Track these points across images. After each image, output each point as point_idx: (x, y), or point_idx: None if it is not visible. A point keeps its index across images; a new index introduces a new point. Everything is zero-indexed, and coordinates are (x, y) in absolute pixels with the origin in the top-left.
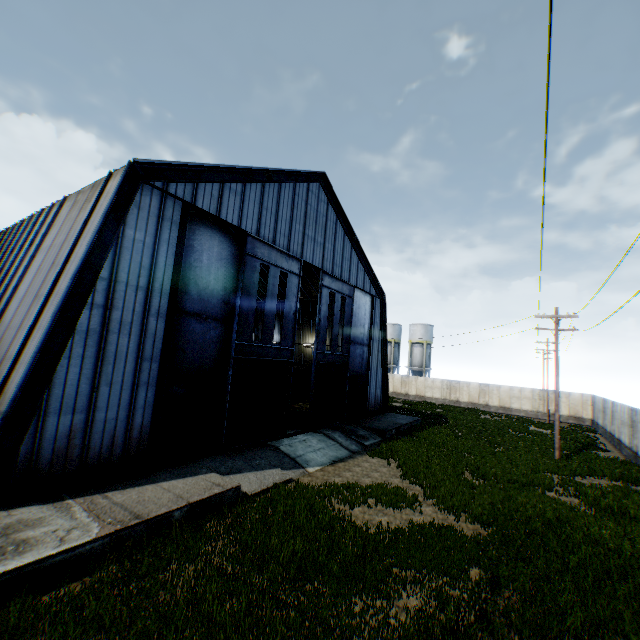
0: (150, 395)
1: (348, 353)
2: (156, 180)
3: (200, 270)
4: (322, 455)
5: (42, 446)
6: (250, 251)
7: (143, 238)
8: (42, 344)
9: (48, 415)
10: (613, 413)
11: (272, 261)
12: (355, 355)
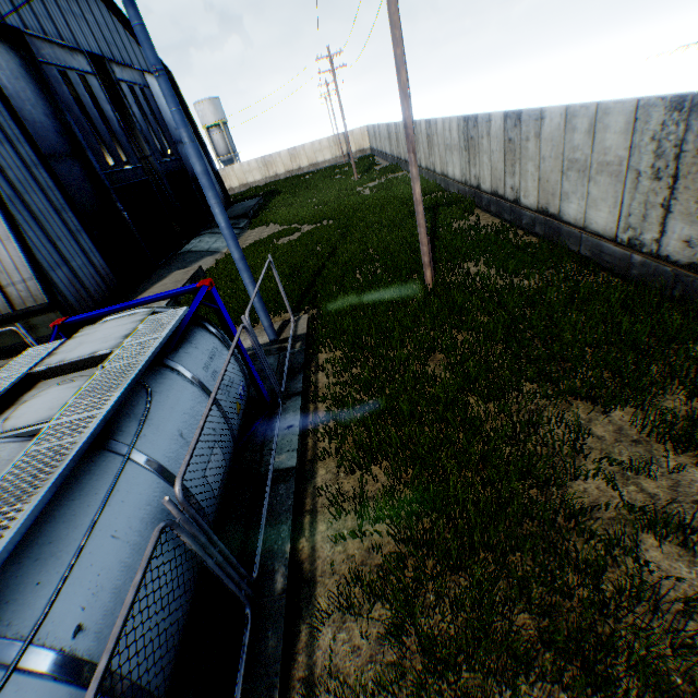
0: (87, 240)
1: (179, 156)
2: None
3: (15, 101)
4: (222, 243)
5: (65, 295)
6: (40, 58)
7: None
8: (4, 217)
9: (49, 273)
10: (380, 134)
11: (64, 64)
12: (184, 156)
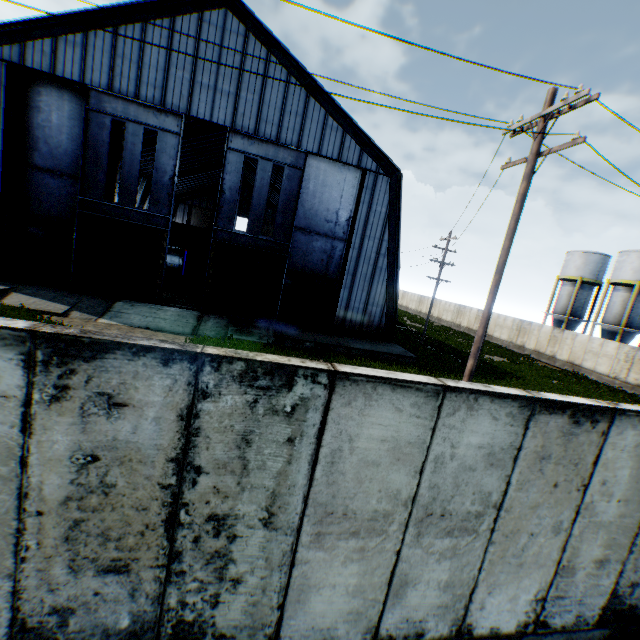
0: None
1: (288, 242)
2: None
3: (51, 131)
4: (148, 321)
5: None
6: (96, 107)
7: None
8: None
9: None
10: None
11: (131, 118)
12: (311, 248)
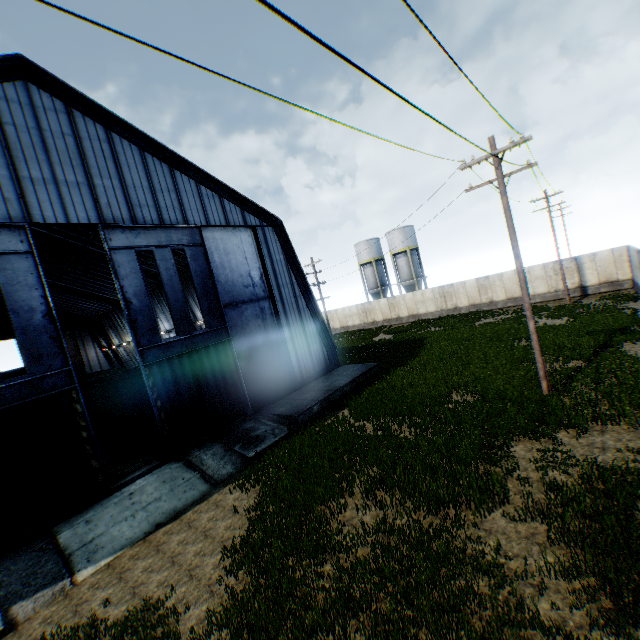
0: None
1: (224, 324)
2: None
3: None
4: (143, 518)
5: None
6: None
7: None
8: None
9: None
10: None
11: None
12: (245, 320)
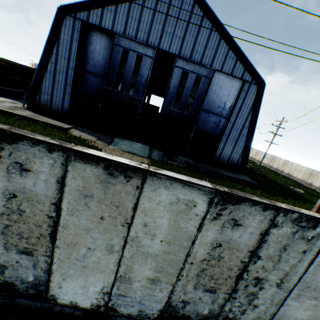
0: (69, 98)
1: (197, 116)
2: (70, 13)
3: (95, 54)
4: (129, 149)
5: (41, 101)
6: (116, 43)
7: (67, 39)
8: (37, 71)
9: (42, 93)
10: None
11: (131, 49)
12: (208, 120)
